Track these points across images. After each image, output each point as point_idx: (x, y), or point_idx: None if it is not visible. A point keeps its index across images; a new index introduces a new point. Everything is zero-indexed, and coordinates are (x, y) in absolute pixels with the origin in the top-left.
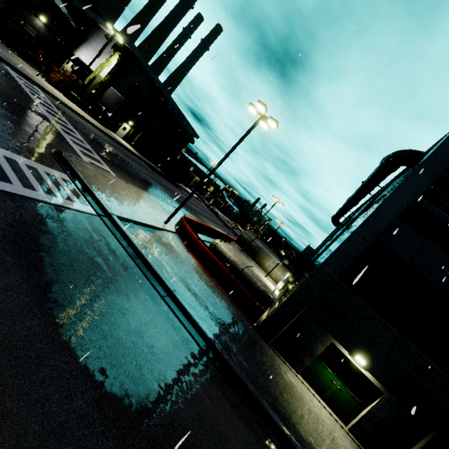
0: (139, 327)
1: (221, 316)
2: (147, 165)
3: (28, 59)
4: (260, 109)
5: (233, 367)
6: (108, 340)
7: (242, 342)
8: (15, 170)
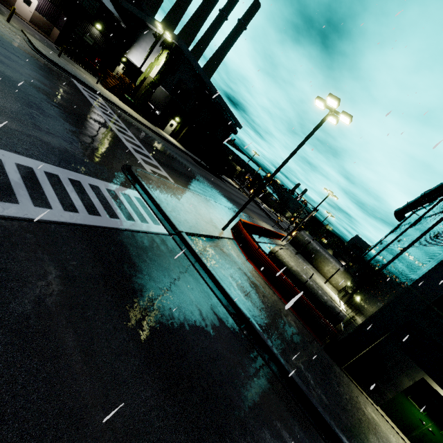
0: (230, 374)
1: (291, 338)
2: (193, 160)
3: (87, 68)
4: (331, 104)
5: (322, 414)
6: (209, 400)
7: (316, 369)
8: (100, 199)
